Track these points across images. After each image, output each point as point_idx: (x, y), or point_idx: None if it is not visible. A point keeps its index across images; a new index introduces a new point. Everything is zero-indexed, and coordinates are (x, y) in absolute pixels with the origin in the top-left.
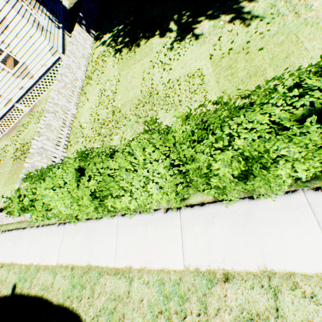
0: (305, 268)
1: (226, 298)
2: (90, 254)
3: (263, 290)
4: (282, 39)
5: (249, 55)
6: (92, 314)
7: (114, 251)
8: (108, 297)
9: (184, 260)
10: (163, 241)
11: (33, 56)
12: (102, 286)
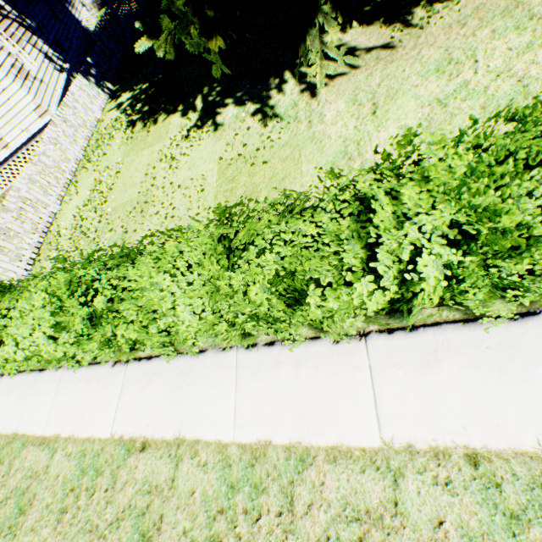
0: (210, 435)
1: (136, 469)
2: (21, 419)
3: (170, 459)
4: (287, 154)
5: (255, 167)
6: (3, 496)
7: (48, 414)
8: (26, 474)
9: (114, 426)
10: (100, 403)
11: (8, 116)
12: (23, 460)
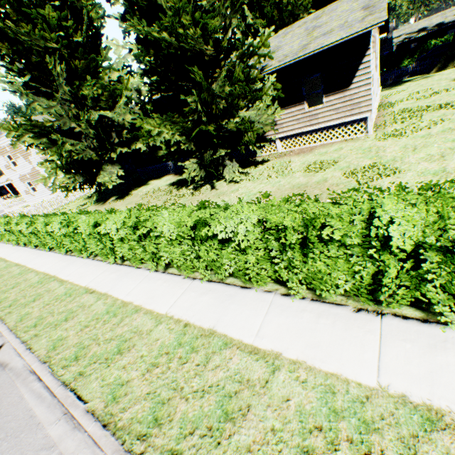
0: None
1: None
2: None
3: None
4: None
5: None
6: None
7: None
8: None
9: None
10: None
11: None
12: None
